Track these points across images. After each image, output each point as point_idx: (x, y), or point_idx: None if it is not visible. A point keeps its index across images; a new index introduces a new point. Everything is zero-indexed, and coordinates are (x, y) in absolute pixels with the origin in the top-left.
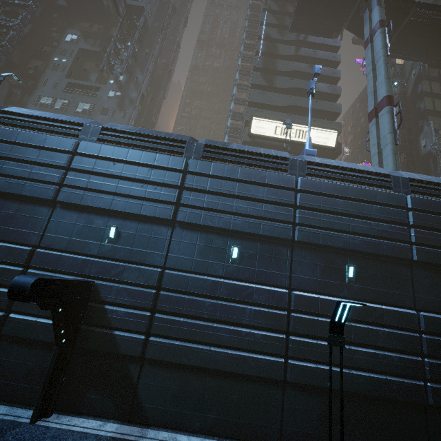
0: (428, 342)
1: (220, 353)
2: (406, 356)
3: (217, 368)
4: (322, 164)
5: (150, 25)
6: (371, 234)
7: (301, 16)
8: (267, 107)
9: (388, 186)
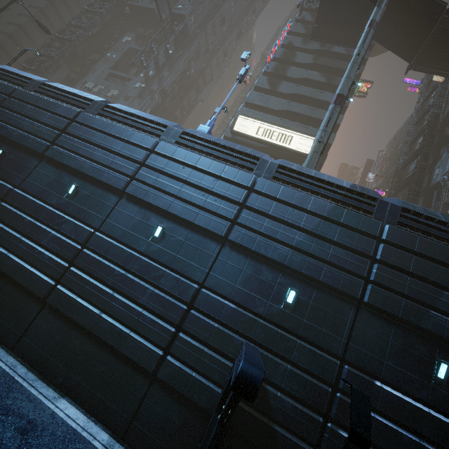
0: (190, 317)
1: (12, 259)
2: (161, 322)
3: (3, 269)
4: (196, 136)
5: (191, 31)
6: (196, 203)
7: (322, 24)
8: (263, 109)
9: (251, 167)
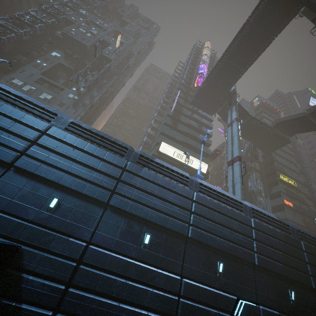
0: None
1: None
2: None
3: None
4: (208, 187)
5: (112, 69)
6: (233, 241)
7: (197, 99)
8: (171, 138)
9: (242, 210)
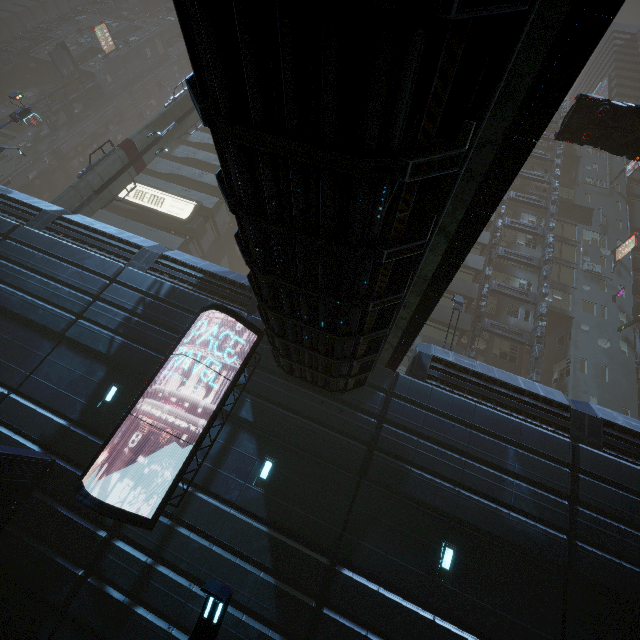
0: None
1: None
2: None
3: None
4: None
5: (110, 92)
6: None
7: None
8: (152, 172)
9: None
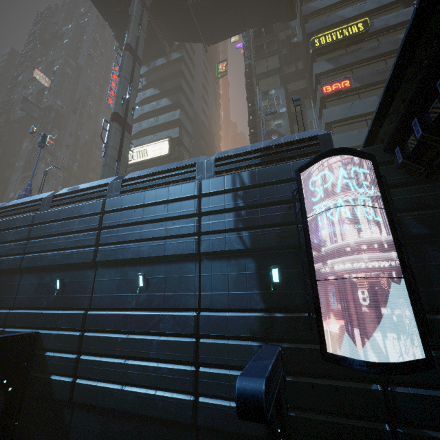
0: (4, 334)
1: None
2: None
3: None
4: (7, 206)
5: (65, 111)
6: (3, 254)
7: None
8: None
9: (38, 208)
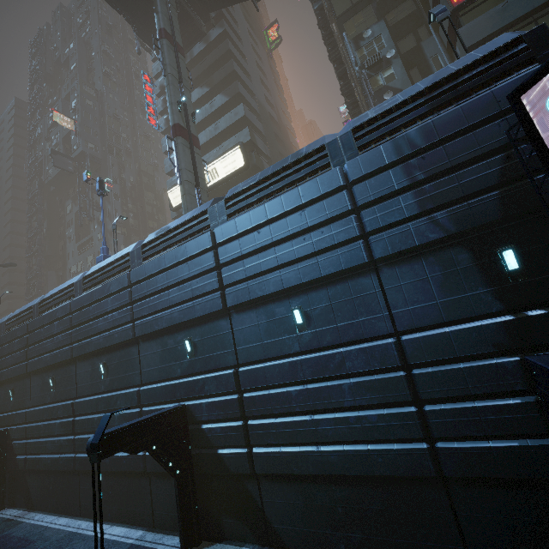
0: (143, 414)
1: (49, 458)
2: None
3: (49, 469)
4: (91, 274)
5: (100, 154)
6: (109, 328)
7: None
8: None
9: (129, 265)
